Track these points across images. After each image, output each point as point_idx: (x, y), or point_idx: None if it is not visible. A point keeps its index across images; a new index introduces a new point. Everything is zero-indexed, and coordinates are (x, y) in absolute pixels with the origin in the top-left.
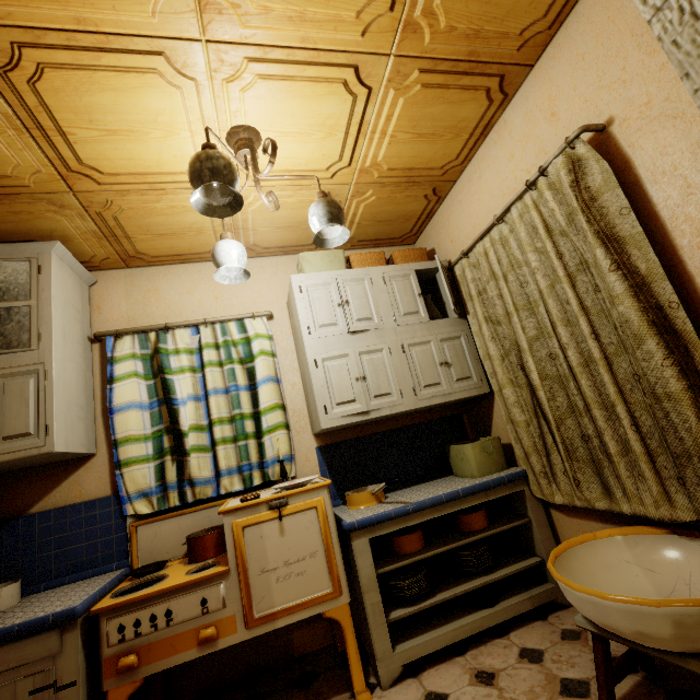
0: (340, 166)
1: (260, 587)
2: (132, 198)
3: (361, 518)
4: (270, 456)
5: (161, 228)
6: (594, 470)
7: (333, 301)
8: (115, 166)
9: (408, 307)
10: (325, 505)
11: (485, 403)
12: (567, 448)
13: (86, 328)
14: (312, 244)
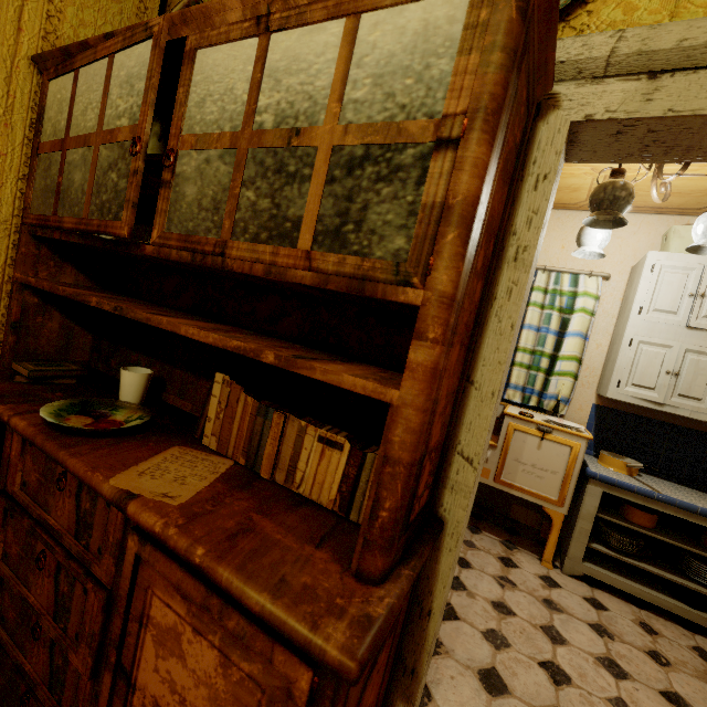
0: None
1: (511, 467)
2: None
3: (604, 475)
4: (550, 392)
5: None
6: None
7: (685, 288)
8: None
9: None
10: (579, 450)
11: None
12: None
13: None
14: (699, 209)
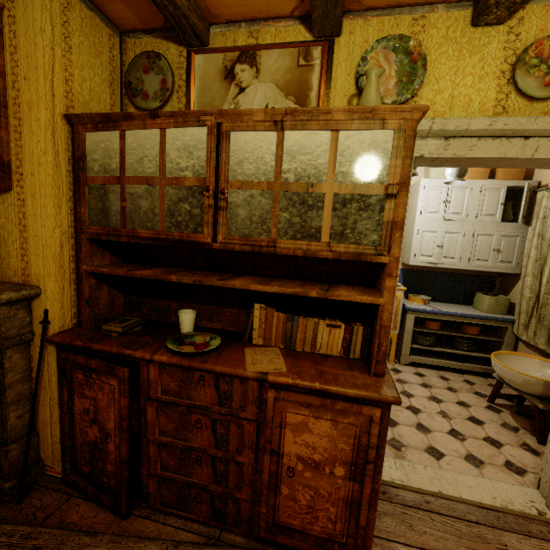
0: None
1: None
2: None
3: (414, 308)
4: None
5: None
6: (548, 332)
7: (441, 198)
8: None
9: (489, 211)
10: (400, 297)
11: (514, 277)
12: (539, 318)
13: None
14: None
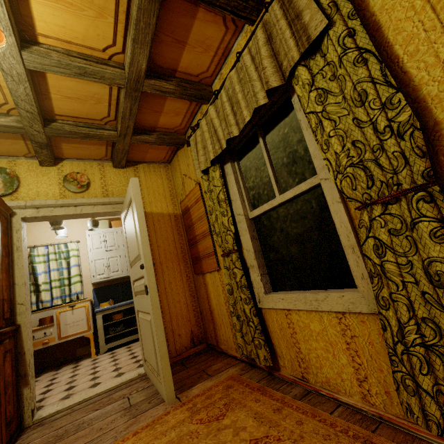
0: None
1: (64, 329)
2: None
3: (100, 309)
4: (73, 292)
5: None
6: None
7: (101, 239)
8: None
9: None
10: (88, 306)
11: None
12: None
13: None
14: None
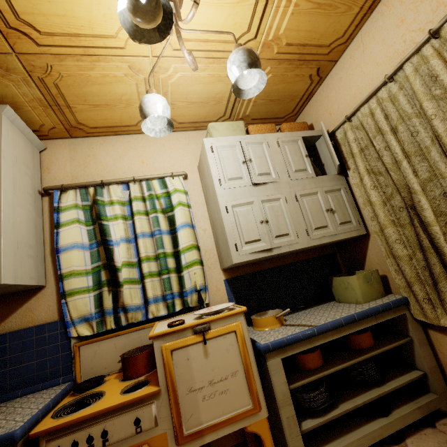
0: (247, 38)
1: (188, 406)
2: (69, 64)
3: (274, 341)
4: (189, 287)
5: (96, 98)
6: None
7: (238, 159)
8: (50, 24)
9: (298, 165)
10: (242, 329)
11: (359, 243)
12: None
13: (37, 184)
14: (216, 121)
